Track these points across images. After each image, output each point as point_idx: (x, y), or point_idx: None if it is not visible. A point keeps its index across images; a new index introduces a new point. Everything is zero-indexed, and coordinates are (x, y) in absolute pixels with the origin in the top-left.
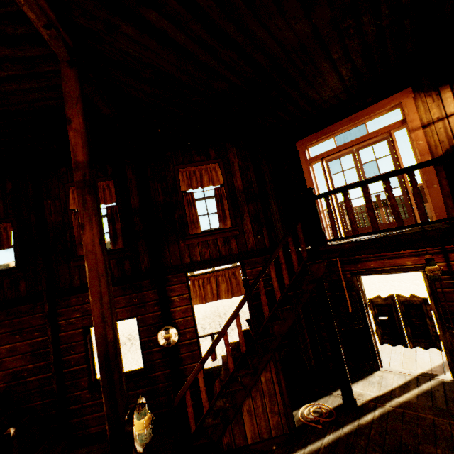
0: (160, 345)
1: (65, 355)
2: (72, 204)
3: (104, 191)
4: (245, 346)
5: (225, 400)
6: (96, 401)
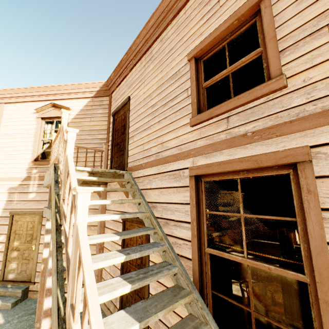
0: None
1: None
2: None
3: None
4: None
5: None
6: None
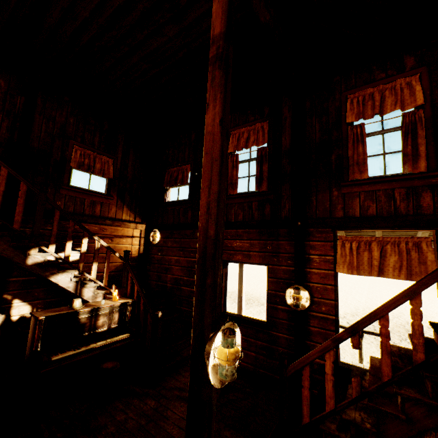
0: (287, 304)
1: None
2: (230, 148)
3: (258, 133)
4: (422, 353)
5: (363, 416)
6: None
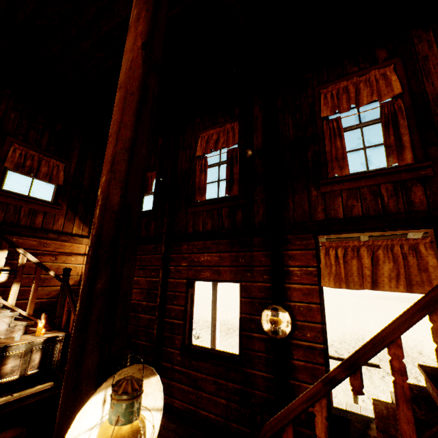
0: (264, 331)
1: (168, 303)
2: (199, 151)
3: (228, 134)
4: None
5: None
6: (184, 369)
